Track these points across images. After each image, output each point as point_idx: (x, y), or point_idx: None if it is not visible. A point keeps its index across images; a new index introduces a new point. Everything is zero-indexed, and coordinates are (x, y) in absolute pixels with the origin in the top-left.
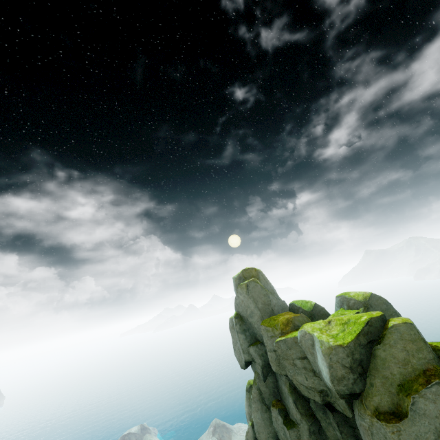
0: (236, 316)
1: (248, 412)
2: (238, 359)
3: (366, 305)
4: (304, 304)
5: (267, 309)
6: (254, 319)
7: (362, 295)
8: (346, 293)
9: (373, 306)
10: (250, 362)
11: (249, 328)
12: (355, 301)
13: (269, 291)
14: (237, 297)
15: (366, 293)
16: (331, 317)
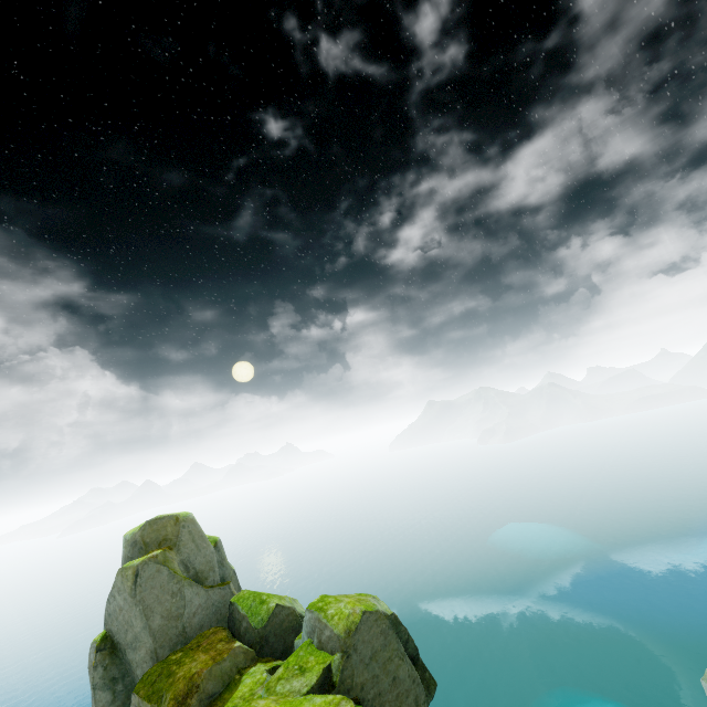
0: (100, 645)
1: None
2: None
3: (347, 648)
4: (257, 607)
5: (171, 628)
6: (138, 655)
7: (347, 619)
8: (324, 605)
9: (359, 649)
10: None
11: (128, 673)
12: (331, 634)
13: (199, 568)
14: (112, 597)
15: (356, 611)
16: (278, 679)
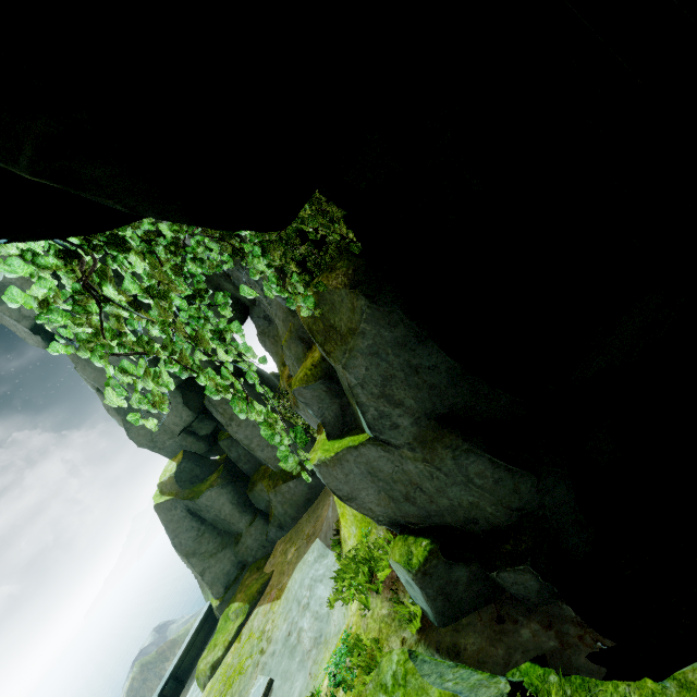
0: None
1: (91, 386)
2: (36, 345)
3: None
4: None
5: None
6: None
7: None
8: None
9: None
10: (50, 334)
11: None
12: None
13: None
14: None
15: None
16: None
